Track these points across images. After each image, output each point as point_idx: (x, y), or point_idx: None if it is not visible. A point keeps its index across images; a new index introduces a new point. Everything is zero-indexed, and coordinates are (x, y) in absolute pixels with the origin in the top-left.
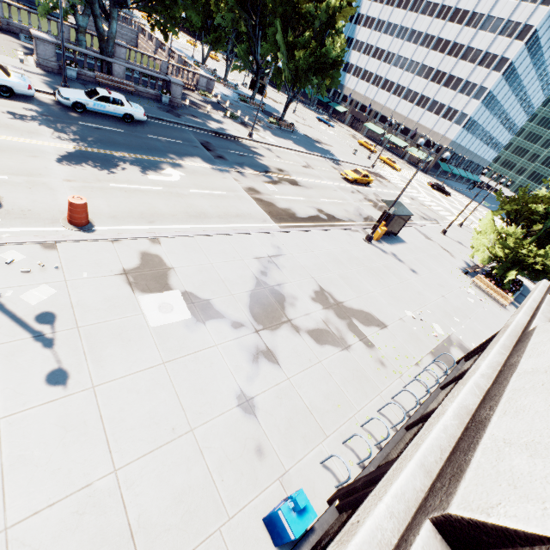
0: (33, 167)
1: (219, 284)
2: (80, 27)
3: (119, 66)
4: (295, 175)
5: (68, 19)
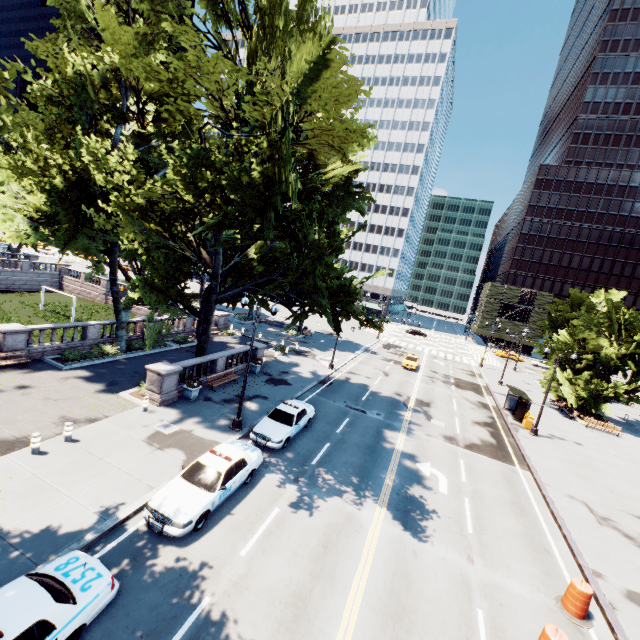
0: (443, 570)
1: None
2: (122, 323)
3: (221, 359)
4: (407, 393)
5: None
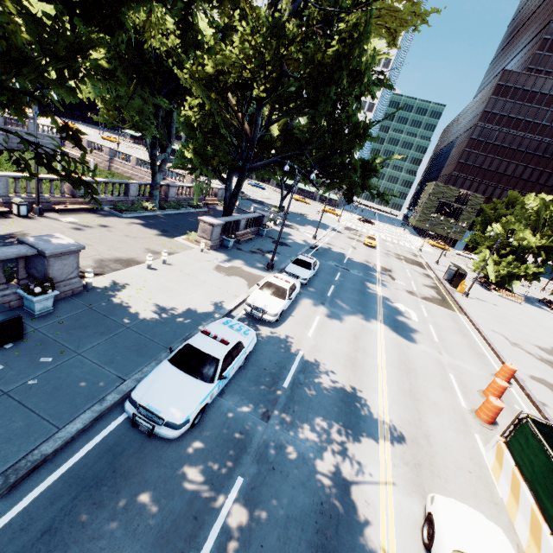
0: (426, 356)
1: (550, 373)
2: (157, 184)
3: (243, 220)
4: (373, 262)
5: None
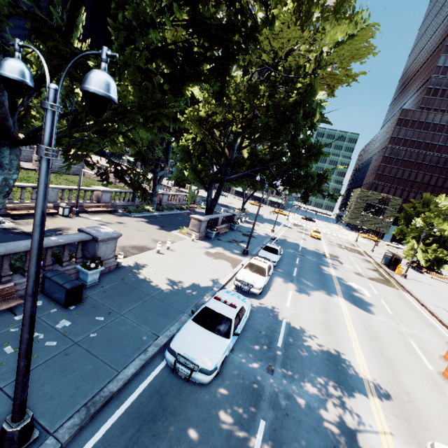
0: (386, 325)
1: None
2: (156, 193)
3: (220, 218)
4: (322, 250)
5: (22, 165)
